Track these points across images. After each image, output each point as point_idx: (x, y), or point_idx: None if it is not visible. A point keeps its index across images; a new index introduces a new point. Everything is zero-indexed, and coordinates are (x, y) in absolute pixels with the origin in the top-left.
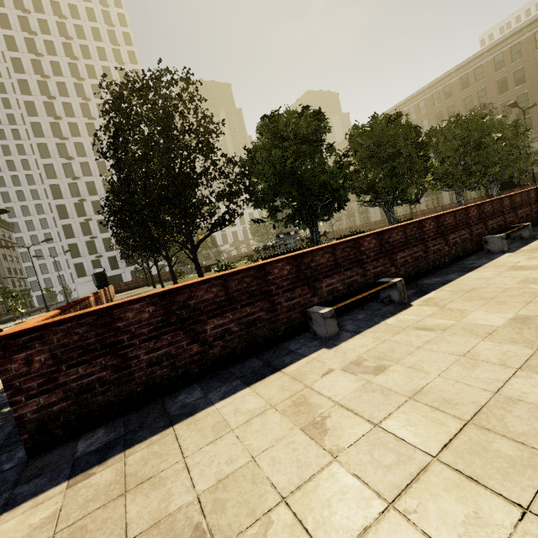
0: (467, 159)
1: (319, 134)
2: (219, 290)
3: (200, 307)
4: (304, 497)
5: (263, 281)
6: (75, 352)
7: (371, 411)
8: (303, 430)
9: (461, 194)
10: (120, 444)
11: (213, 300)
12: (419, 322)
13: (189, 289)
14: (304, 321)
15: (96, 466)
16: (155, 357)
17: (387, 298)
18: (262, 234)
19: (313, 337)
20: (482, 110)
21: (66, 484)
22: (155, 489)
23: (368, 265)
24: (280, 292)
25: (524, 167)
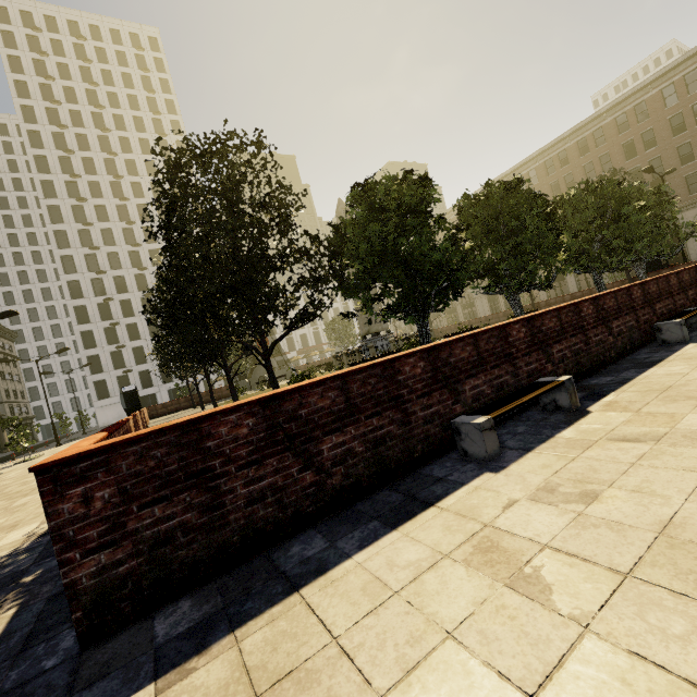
0: (605, 233)
1: (425, 203)
2: (337, 395)
3: (314, 418)
4: (565, 692)
5: (392, 382)
6: (150, 485)
7: (608, 555)
8: (511, 588)
9: (601, 277)
10: (223, 621)
11: (330, 409)
12: (613, 432)
13: (299, 394)
14: (446, 437)
15: (194, 658)
16: (256, 491)
17: (552, 404)
18: (341, 337)
19: (463, 459)
20: (618, 174)
21: (154, 688)
22: (304, 690)
23: (519, 361)
24: (413, 398)
25: (674, 242)
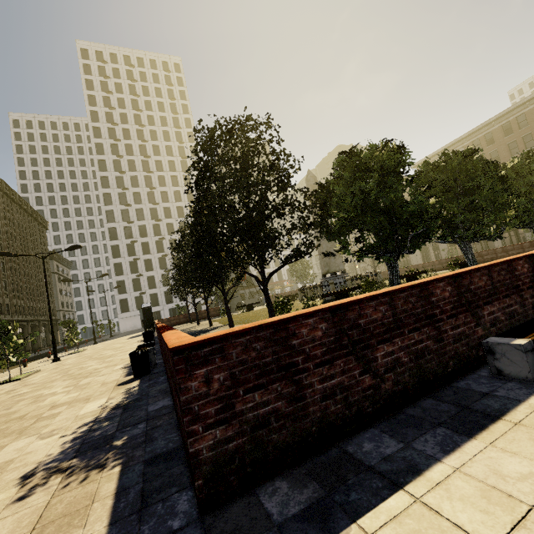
0: None
1: (399, 166)
2: (386, 309)
3: (369, 328)
4: None
5: (427, 302)
6: (252, 373)
7: None
8: None
9: None
10: (336, 508)
11: (382, 321)
12: None
13: (358, 305)
14: (471, 356)
15: None
16: (328, 388)
17: None
18: (301, 275)
19: (497, 377)
20: None
21: None
22: None
23: (525, 292)
24: (444, 318)
25: None
